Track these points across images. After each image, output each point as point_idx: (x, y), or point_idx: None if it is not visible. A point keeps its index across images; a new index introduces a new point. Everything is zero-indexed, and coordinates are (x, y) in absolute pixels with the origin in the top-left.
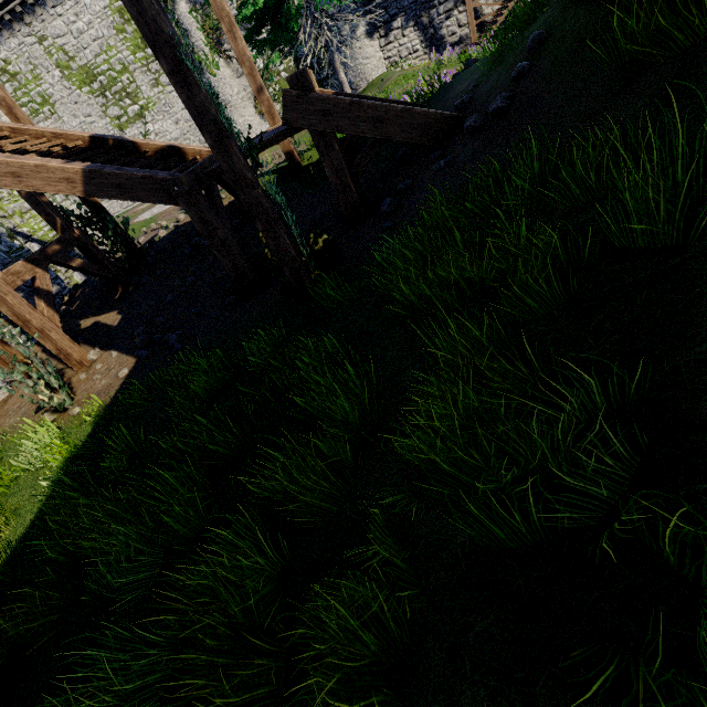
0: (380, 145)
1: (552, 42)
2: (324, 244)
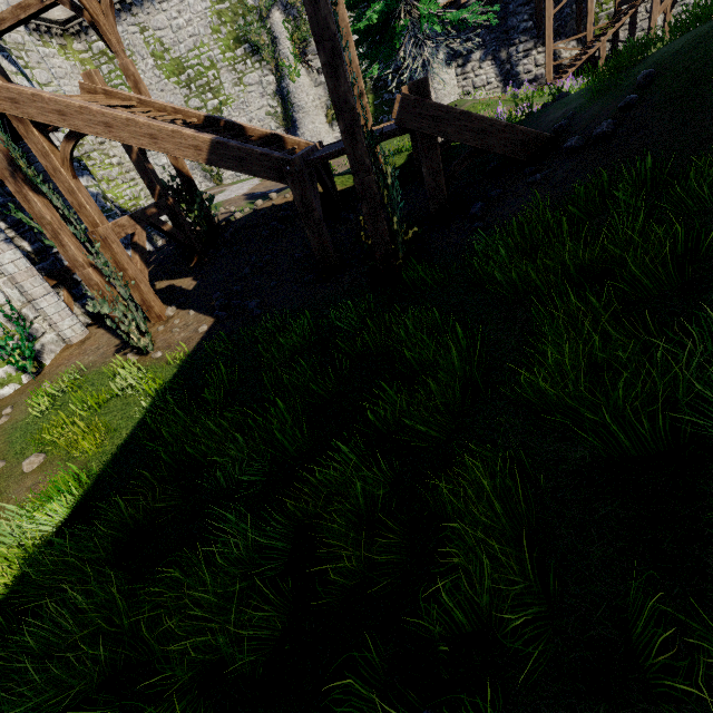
0: (478, 154)
1: (664, 80)
2: (412, 236)
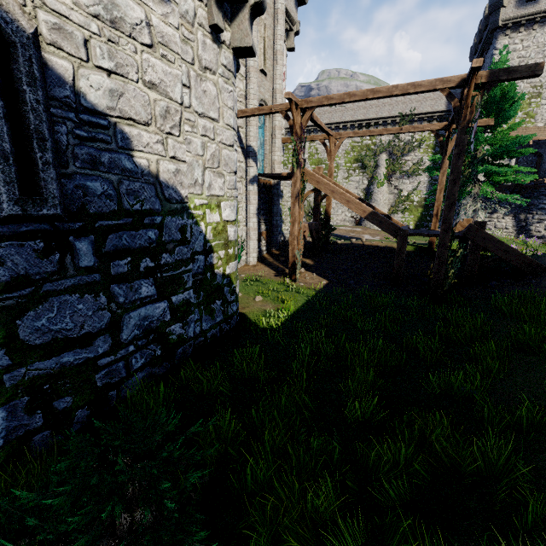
0: (501, 261)
1: None
2: (453, 283)
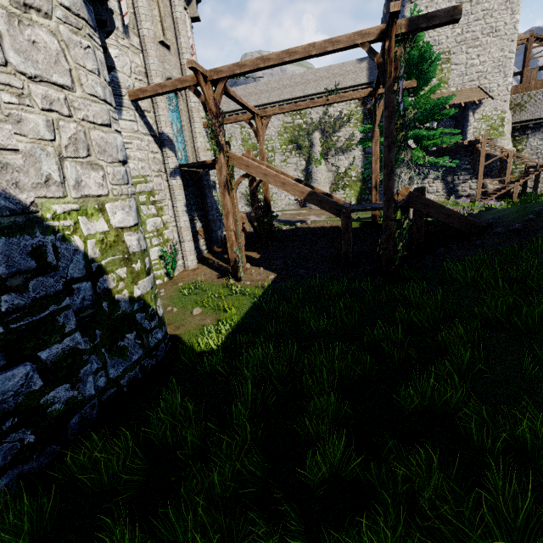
0: (444, 226)
1: None
2: (403, 256)
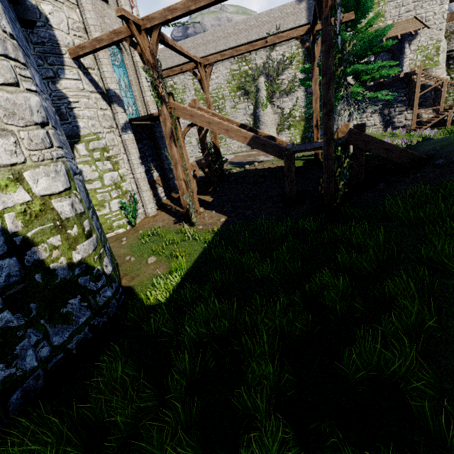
0: (384, 160)
1: None
2: (344, 193)
